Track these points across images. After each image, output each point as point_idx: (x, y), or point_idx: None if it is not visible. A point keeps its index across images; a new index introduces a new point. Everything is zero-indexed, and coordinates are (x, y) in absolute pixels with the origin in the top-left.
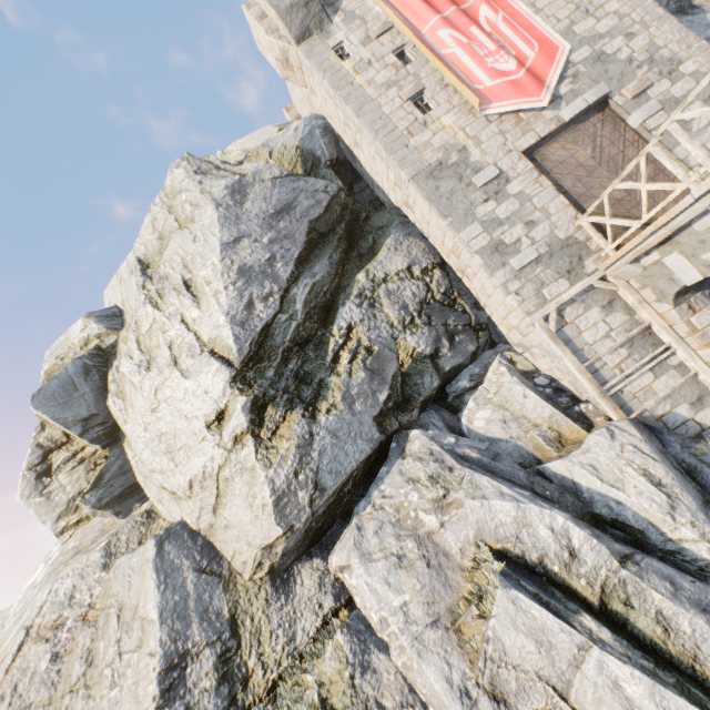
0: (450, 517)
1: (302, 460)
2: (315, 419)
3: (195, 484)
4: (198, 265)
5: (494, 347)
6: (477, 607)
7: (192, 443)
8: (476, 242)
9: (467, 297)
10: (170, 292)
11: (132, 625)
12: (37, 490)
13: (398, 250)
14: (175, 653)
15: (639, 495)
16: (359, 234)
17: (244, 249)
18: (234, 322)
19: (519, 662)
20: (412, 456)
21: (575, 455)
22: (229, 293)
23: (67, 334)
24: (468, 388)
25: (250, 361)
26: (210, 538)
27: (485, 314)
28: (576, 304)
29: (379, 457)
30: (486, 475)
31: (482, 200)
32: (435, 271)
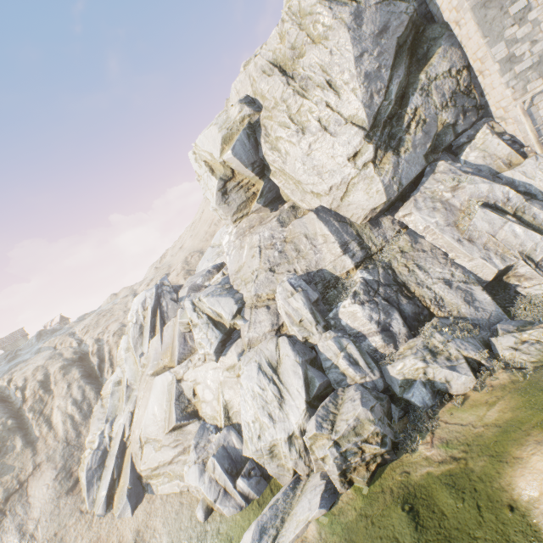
0: (458, 193)
1: (394, 173)
2: (399, 156)
3: (333, 188)
4: (335, 71)
5: (481, 120)
6: (467, 218)
7: (336, 169)
8: (499, 55)
9: (477, 89)
10: (313, 88)
11: (316, 238)
12: (222, 201)
13: (445, 57)
14: (342, 242)
15: (540, 181)
16: (418, 44)
17: (365, 61)
18: (365, 107)
19: (480, 230)
20: (439, 173)
21: (517, 168)
22: (361, 90)
23: (227, 115)
24: (466, 143)
25: (371, 127)
26: (336, 211)
27: (484, 99)
28: (542, 94)
29: (419, 176)
30: (476, 177)
31: (510, 25)
32: (463, 72)
